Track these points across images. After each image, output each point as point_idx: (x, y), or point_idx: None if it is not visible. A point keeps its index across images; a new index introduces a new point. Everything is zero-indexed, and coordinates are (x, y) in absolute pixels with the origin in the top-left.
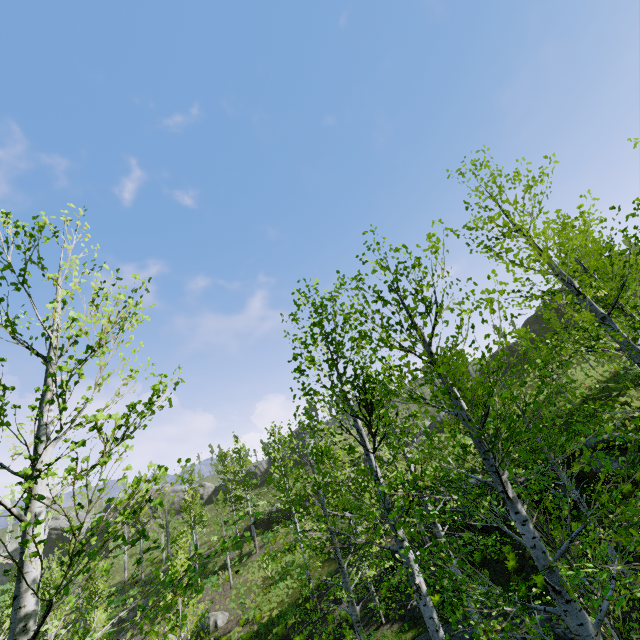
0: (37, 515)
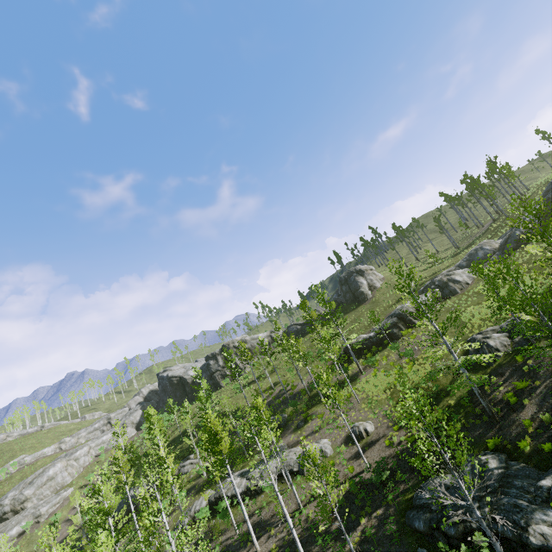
0: None
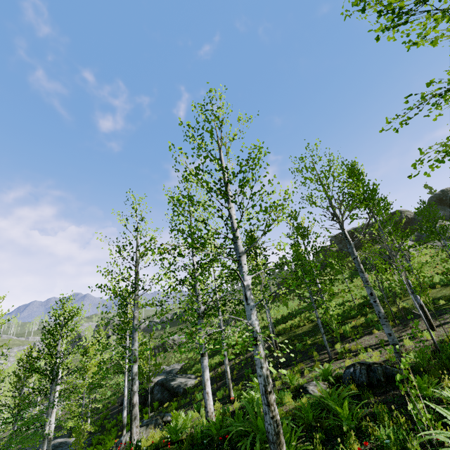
0: None
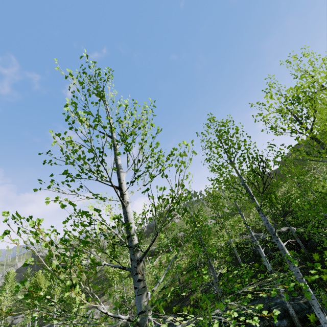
0: (128, 203)
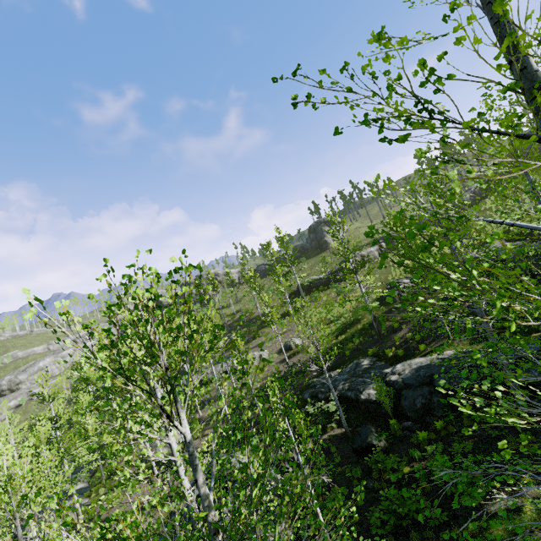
0: None
